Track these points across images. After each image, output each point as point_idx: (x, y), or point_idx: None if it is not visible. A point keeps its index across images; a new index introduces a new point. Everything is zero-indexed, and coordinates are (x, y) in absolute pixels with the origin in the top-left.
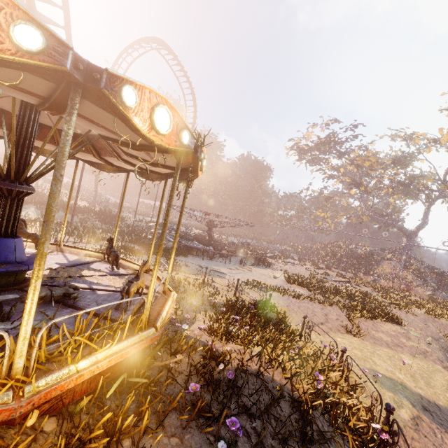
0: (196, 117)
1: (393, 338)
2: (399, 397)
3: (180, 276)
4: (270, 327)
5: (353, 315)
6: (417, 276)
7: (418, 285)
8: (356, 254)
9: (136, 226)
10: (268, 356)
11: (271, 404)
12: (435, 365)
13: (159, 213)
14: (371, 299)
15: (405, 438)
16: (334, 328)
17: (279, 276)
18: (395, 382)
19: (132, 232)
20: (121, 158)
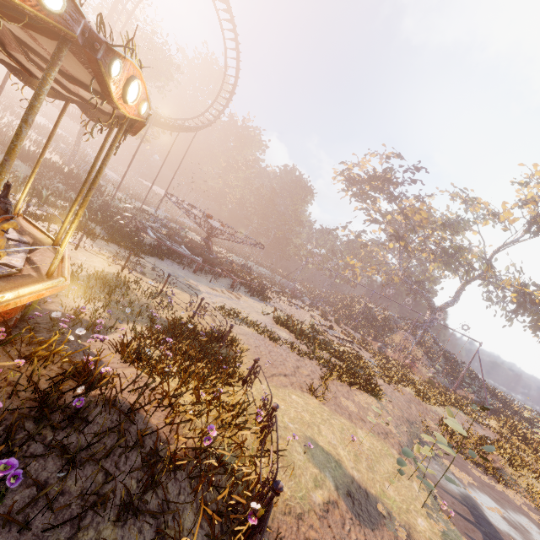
0: (234, 92)
1: (361, 410)
2: (324, 476)
3: (134, 277)
4: (204, 362)
5: (329, 375)
6: (427, 355)
7: (425, 364)
8: (373, 315)
9: (117, 207)
10: (163, 392)
11: (108, 451)
12: (391, 449)
13: (91, 169)
14: (363, 365)
15: (264, 530)
16: (297, 384)
17: (269, 313)
18: (331, 458)
19: (107, 212)
20: (30, 57)
